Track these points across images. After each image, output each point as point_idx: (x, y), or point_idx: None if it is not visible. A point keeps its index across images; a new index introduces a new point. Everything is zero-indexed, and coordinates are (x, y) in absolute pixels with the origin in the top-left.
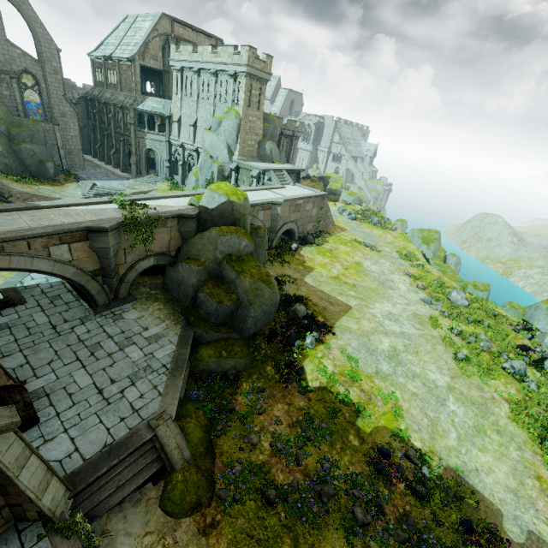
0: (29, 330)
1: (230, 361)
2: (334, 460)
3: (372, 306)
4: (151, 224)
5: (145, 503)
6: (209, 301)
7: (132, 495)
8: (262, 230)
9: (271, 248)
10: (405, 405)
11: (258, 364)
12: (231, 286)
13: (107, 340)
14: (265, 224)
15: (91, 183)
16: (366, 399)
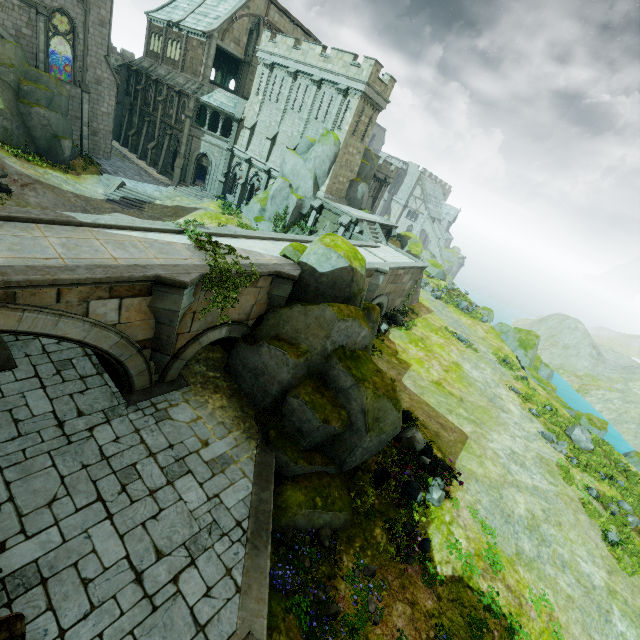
0: (18, 424)
1: (326, 515)
2: None
3: (491, 438)
4: (241, 282)
5: None
6: (306, 414)
7: None
8: (376, 313)
9: None
10: (562, 617)
11: (361, 520)
12: (340, 396)
13: (147, 460)
14: None
15: (119, 181)
16: (516, 605)
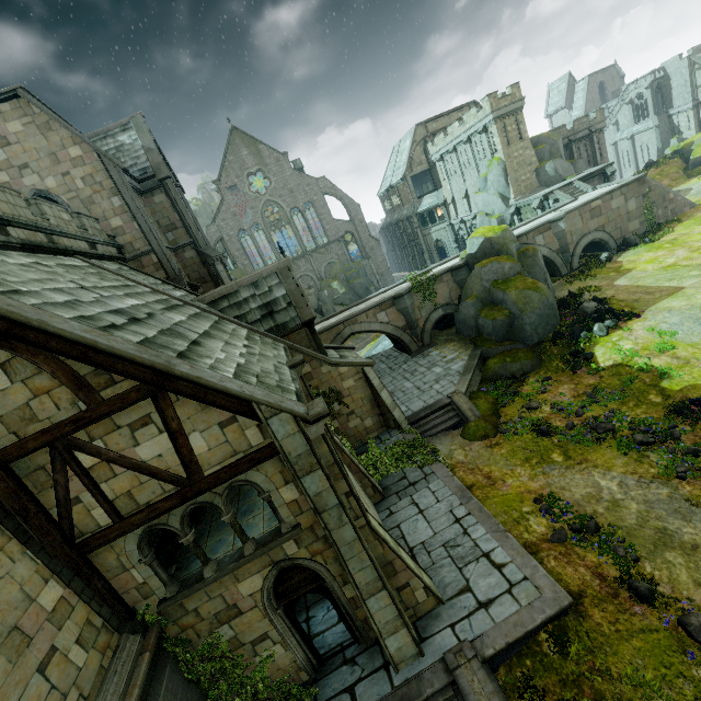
0: (378, 372)
1: (515, 365)
2: (620, 411)
3: None
4: (431, 283)
5: (451, 435)
6: (486, 323)
7: (443, 432)
8: (530, 250)
9: (571, 271)
10: None
11: (545, 363)
12: (502, 305)
13: (420, 367)
14: (551, 247)
15: None
16: (680, 363)
